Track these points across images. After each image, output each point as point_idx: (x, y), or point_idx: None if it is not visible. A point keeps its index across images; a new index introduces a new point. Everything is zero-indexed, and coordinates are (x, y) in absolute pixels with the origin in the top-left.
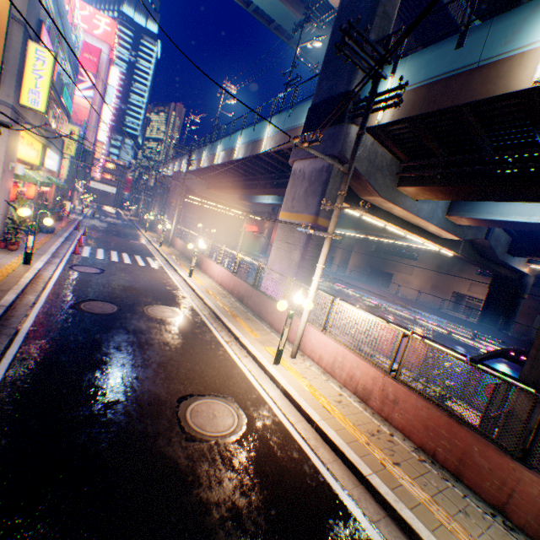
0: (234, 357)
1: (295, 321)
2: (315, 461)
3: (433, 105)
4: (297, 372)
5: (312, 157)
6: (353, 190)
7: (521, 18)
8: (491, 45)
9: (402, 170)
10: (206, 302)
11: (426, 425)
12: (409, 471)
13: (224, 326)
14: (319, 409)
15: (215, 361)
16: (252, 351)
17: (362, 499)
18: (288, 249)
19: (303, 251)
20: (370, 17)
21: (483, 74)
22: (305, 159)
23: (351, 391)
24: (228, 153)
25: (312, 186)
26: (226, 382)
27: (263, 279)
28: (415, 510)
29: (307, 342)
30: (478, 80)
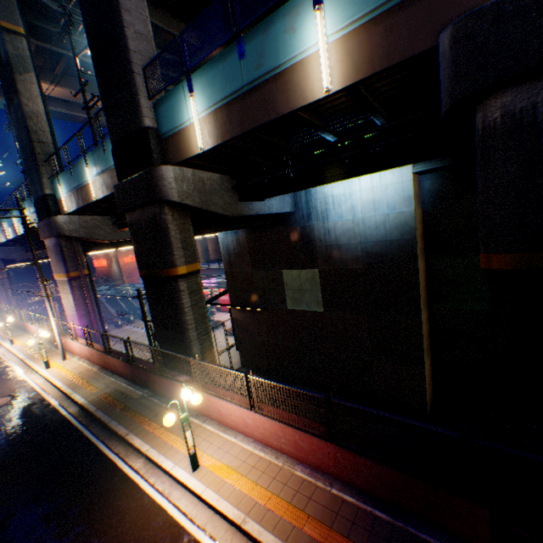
0: (26, 377)
1: (68, 341)
2: (44, 394)
3: (80, 204)
4: (61, 366)
5: (49, 237)
6: (95, 241)
7: (82, 167)
8: (81, 177)
9: (117, 219)
10: (19, 356)
11: (100, 358)
12: (86, 377)
13: (28, 365)
14: (59, 376)
15: (11, 384)
16: (37, 369)
17: (57, 395)
18: (67, 296)
19: (73, 295)
20: (32, 149)
21: (85, 191)
22: (47, 238)
23: (88, 360)
24: (14, 229)
25: (57, 255)
26: (13, 389)
27: (68, 320)
28: (73, 387)
29: (74, 348)
30: (85, 194)
